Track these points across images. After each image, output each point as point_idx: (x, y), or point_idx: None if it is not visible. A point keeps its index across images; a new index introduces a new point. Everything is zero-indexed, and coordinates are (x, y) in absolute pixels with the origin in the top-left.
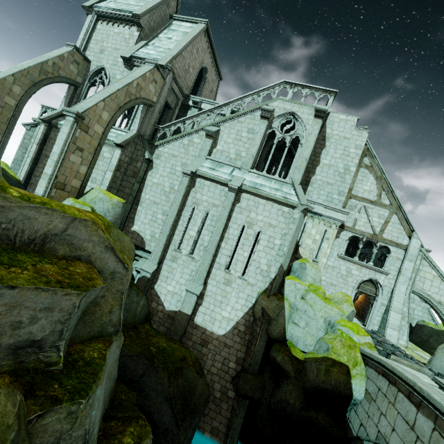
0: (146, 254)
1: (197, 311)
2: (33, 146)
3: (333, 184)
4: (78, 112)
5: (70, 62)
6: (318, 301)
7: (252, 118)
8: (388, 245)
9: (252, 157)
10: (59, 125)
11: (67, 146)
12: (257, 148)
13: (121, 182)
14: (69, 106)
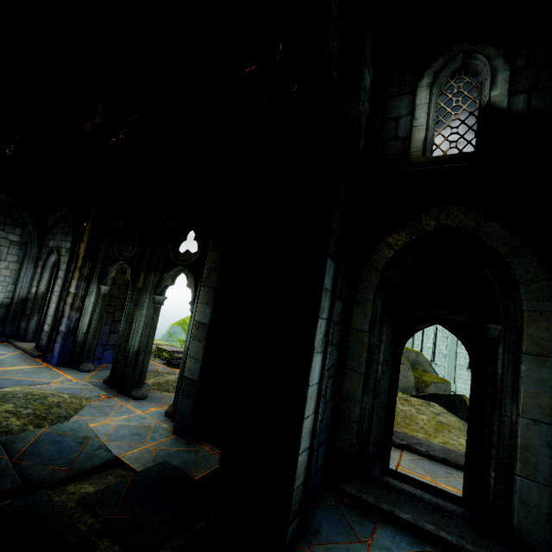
0: None
1: None
2: None
3: None
4: None
5: None
6: None
7: None
8: None
9: None
10: None
11: None
12: None
13: None
14: None
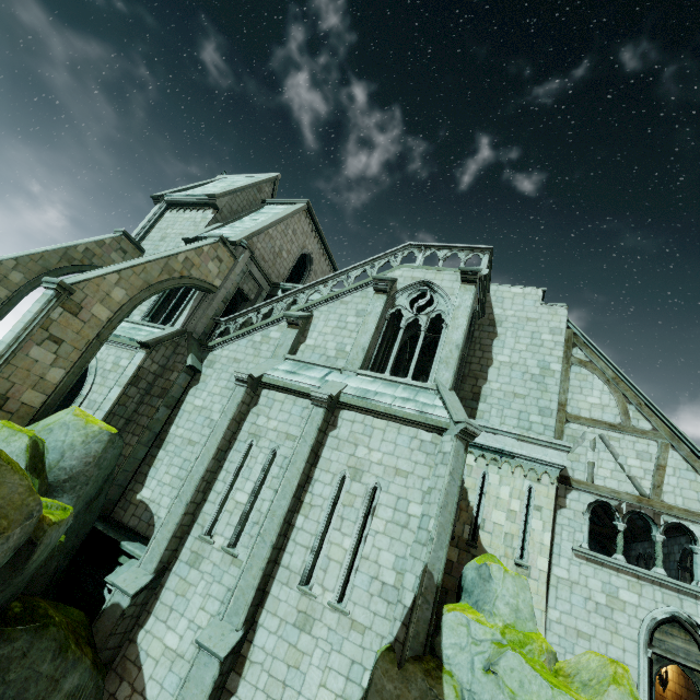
0: (144, 549)
1: None
2: None
3: (525, 395)
4: (62, 281)
5: (113, 249)
6: (531, 679)
7: (364, 296)
8: (684, 522)
9: (362, 351)
10: None
11: (29, 332)
12: (370, 335)
13: (139, 406)
14: None
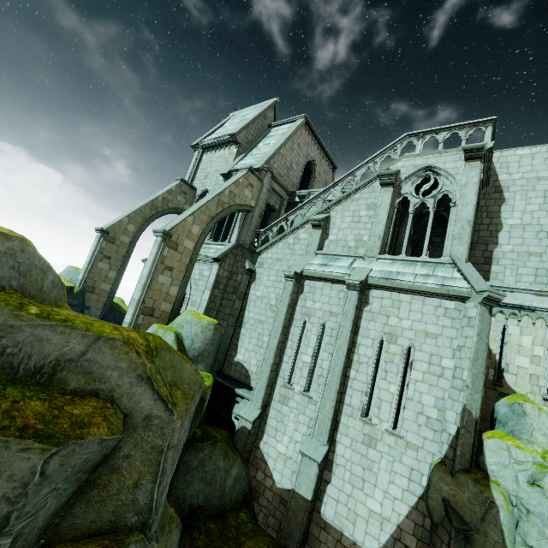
0: (249, 393)
1: (324, 495)
2: None
3: (541, 253)
4: (164, 230)
5: (178, 193)
6: None
7: (371, 191)
8: None
9: (378, 239)
10: None
11: (155, 267)
12: (383, 225)
13: (221, 301)
14: None
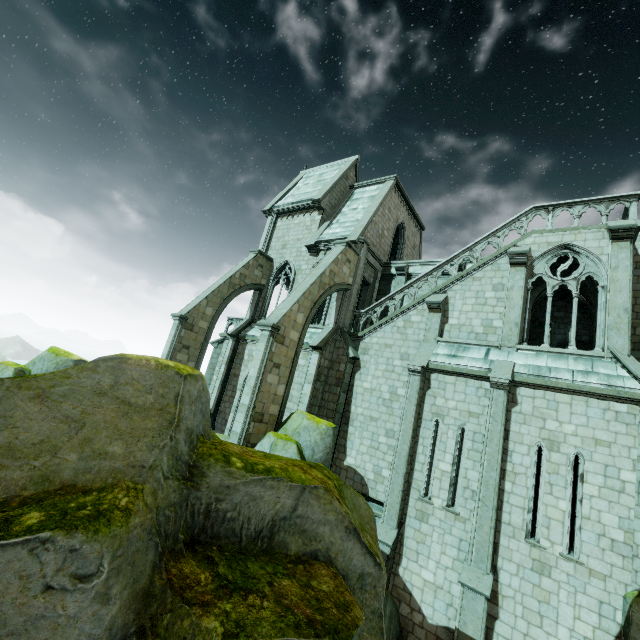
0: (373, 506)
1: (492, 633)
2: (222, 366)
3: None
4: (273, 323)
5: (255, 267)
6: None
7: (496, 269)
8: None
9: (514, 326)
10: (247, 336)
11: (264, 366)
12: (518, 310)
13: (322, 394)
14: (254, 313)
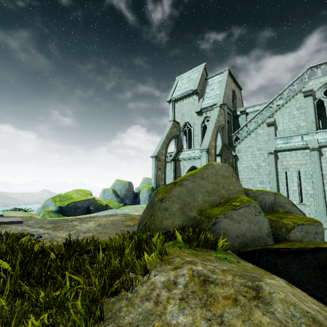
0: None
1: None
2: (171, 174)
3: None
4: (207, 148)
5: (173, 128)
6: None
7: (296, 100)
8: None
9: (312, 123)
10: (179, 159)
11: None
12: (313, 116)
13: None
14: (177, 148)
